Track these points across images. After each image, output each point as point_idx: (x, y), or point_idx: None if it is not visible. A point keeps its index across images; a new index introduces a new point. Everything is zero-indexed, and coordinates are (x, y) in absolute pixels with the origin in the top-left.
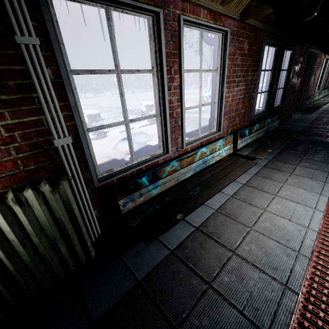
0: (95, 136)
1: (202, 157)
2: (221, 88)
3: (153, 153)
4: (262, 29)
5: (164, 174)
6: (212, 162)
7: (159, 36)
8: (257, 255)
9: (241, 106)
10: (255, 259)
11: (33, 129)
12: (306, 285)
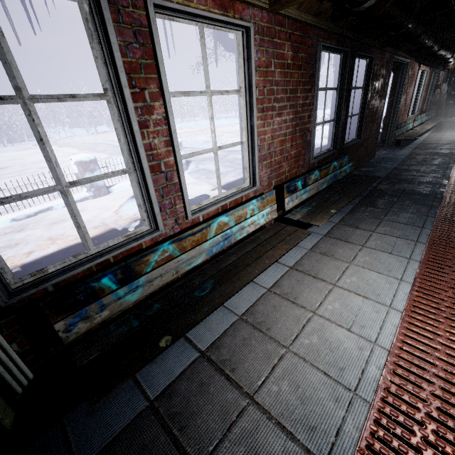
0: (91, 194)
1: (221, 231)
2: (250, 120)
3: (131, 232)
4: (313, 25)
5: (149, 267)
6: (240, 235)
7: (105, 33)
8: (288, 403)
9: (290, 145)
10: (284, 412)
11: None
12: None
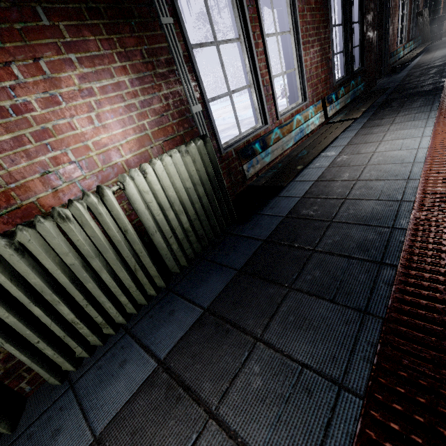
0: None
1: (298, 125)
2: (298, 51)
3: (254, 126)
4: None
5: (271, 142)
6: (307, 131)
7: (240, 2)
8: (378, 175)
9: (321, 71)
10: (378, 177)
11: (178, 98)
12: (424, 174)
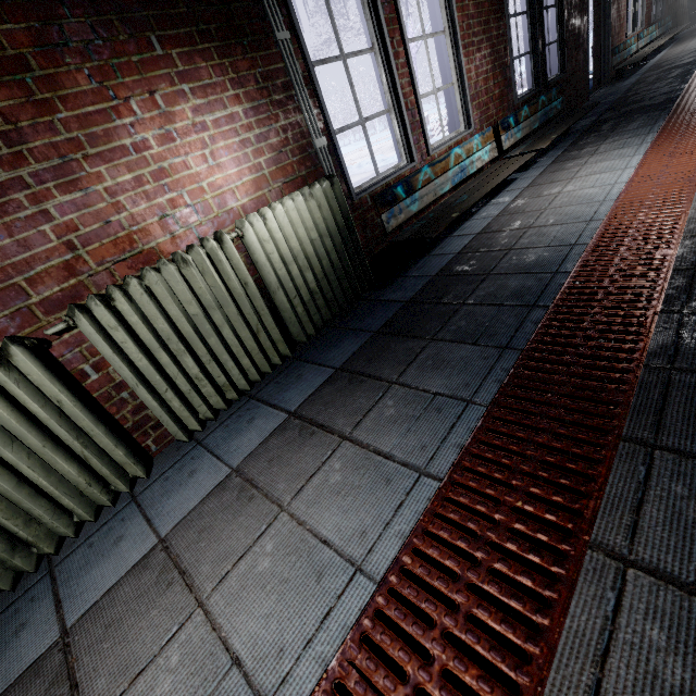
0: None
1: (457, 162)
2: (457, 58)
3: (396, 165)
4: None
5: (419, 185)
6: (472, 170)
7: None
8: (556, 219)
9: (493, 84)
10: (555, 222)
11: (298, 131)
12: (611, 213)
